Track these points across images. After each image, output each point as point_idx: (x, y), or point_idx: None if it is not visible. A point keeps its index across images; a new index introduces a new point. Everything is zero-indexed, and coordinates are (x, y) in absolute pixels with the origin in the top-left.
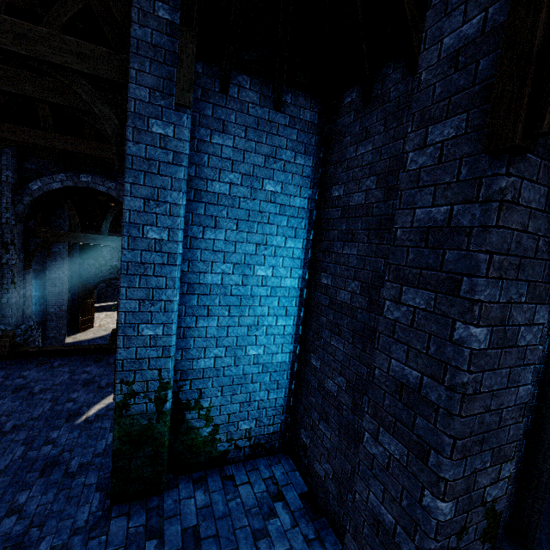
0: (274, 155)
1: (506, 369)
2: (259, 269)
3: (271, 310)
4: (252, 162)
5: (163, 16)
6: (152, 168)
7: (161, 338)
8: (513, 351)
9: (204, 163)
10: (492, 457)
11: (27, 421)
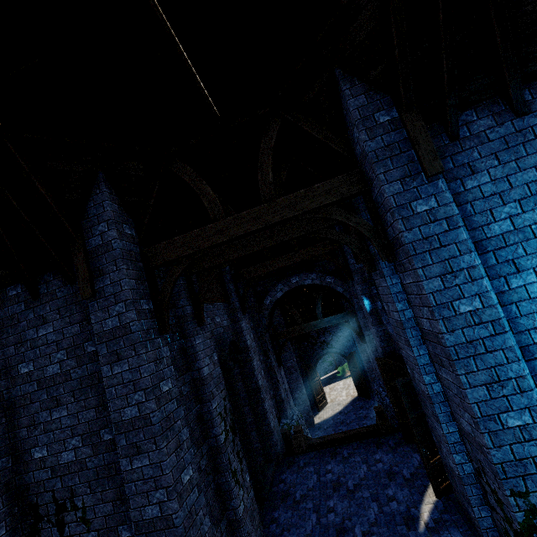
0: None
1: None
2: None
3: None
4: (522, 183)
5: (384, 120)
6: (433, 244)
7: (534, 427)
8: None
9: (470, 213)
10: None
11: (370, 527)
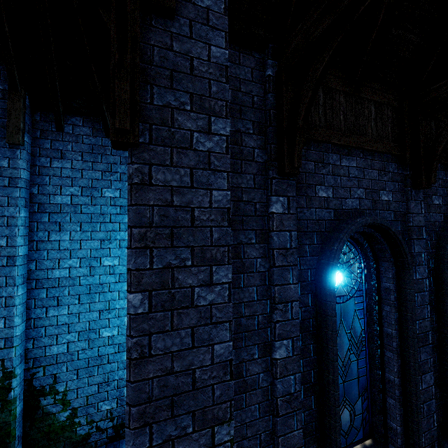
0: (110, 170)
1: (186, 329)
2: (105, 260)
3: (121, 294)
4: (90, 177)
5: None
6: None
7: (4, 330)
8: (191, 311)
9: (46, 183)
10: (195, 421)
11: None
